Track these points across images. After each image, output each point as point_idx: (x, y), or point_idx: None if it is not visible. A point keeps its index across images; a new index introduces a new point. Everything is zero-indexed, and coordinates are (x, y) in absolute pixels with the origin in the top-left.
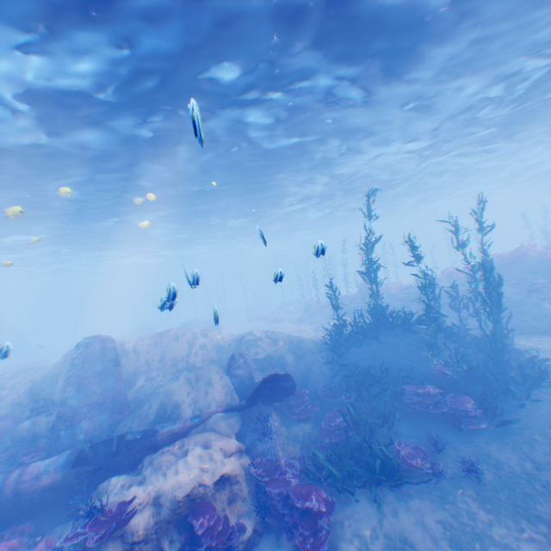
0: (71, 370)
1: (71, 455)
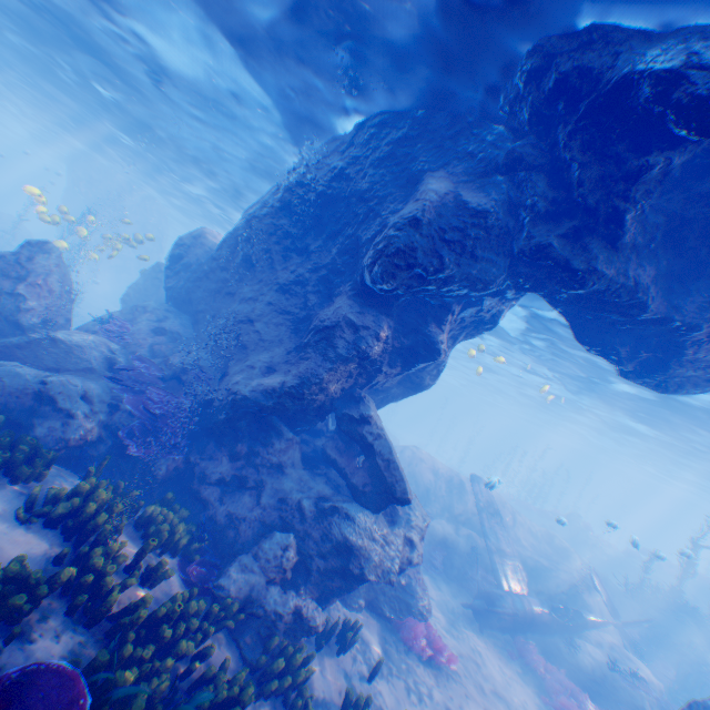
0: (478, 503)
1: (554, 606)
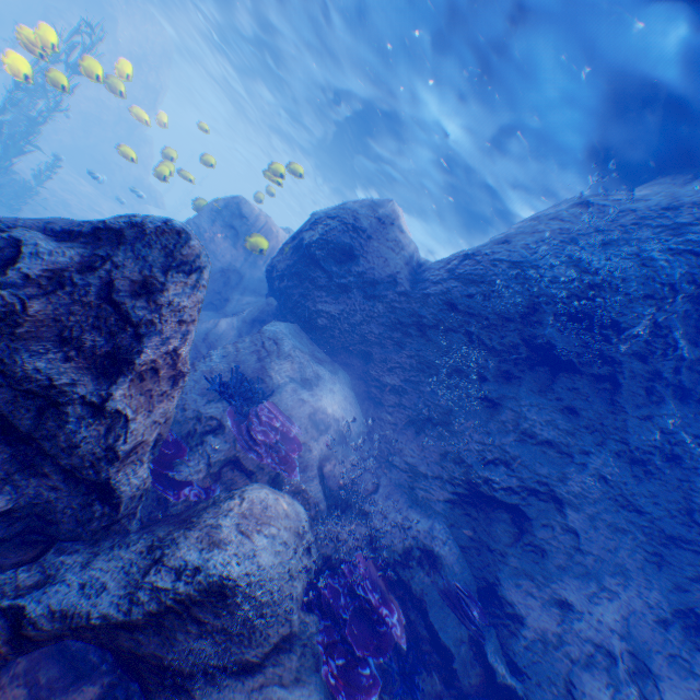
0: None
1: None
